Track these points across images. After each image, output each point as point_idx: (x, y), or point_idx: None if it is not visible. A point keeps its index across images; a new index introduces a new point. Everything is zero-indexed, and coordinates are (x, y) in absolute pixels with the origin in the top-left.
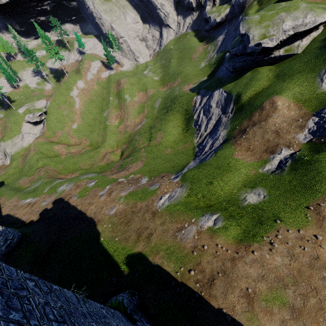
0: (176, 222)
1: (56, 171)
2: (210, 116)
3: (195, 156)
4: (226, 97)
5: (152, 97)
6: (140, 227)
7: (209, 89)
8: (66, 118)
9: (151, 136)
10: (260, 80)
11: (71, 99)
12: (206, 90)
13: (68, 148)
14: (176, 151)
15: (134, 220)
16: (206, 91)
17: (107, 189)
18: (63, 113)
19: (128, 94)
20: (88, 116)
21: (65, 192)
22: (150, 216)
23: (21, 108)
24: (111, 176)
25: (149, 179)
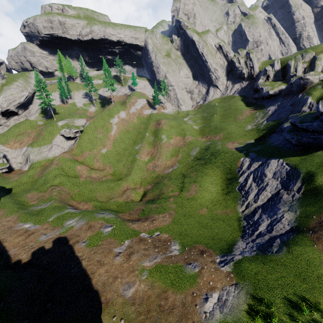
0: None
1: (69, 195)
2: (263, 185)
3: (243, 232)
4: (289, 171)
5: (189, 143)
6: None
7: (262, 155)
8: (98, 141)
9: (183, 186)
10: None
11: (109, 125)
12: (258, 155)
13: (89, 171)
14: (214, 214)
15: None
16: (257, 156)
17: (125, 245)
18: (98, 136)
19: (165, 135)
20: (120, 145)
21: (73, 230)
22: None
23: (61, 121)
24: (132, 225)
25: (182, 248)
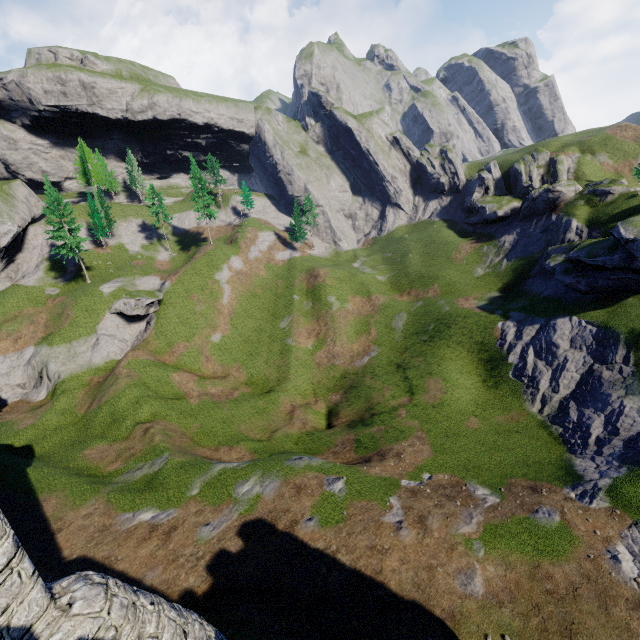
0: None
1: (187, 437)
2: (558, 363)
3: (567, 445)
4: (597, 333)
5: (385, 308)
6: None
7: (536, 314)
8: (200, 319)
9: (411, 384)
10: None
11: (215, 285)
12: (527, 314)
13: (200, 382)
14: (495, 425)
15: (585, 626)
16: (526, 316)
17: (398, 507)
18: (196, 308)
19: (335, 296)
20: (246, 323)
21: (265, 501)
22: (637, 618)
23: (108, 283)
24: (370, 469)
25: (495, 491)
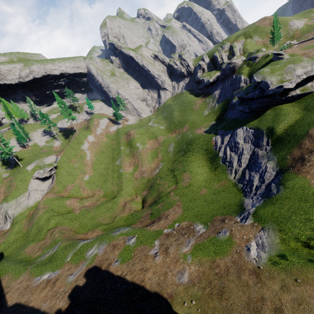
0: (307, 284)
1: (72, 231)
2: (240, 151)
3: (243, 193)
4: (254, 132)
5: (164, 142)
6: (248, 299)
7: (228, 129)
8: (77, 170)
9: (176, 178)
10: (288, 114)
11: (82, 152)
12: (225, 130)
13: (80, 201)
14: (213, 190)
15: (229, 288)
16: (225, 131)
17: (157, 245)
18: (74, 166)
19: (139, 143)
20: (100, 167)
21: (98, 257)
22: (252, 279)
23: (30, 165)
24: (151, 228)
25: (205, 225)
